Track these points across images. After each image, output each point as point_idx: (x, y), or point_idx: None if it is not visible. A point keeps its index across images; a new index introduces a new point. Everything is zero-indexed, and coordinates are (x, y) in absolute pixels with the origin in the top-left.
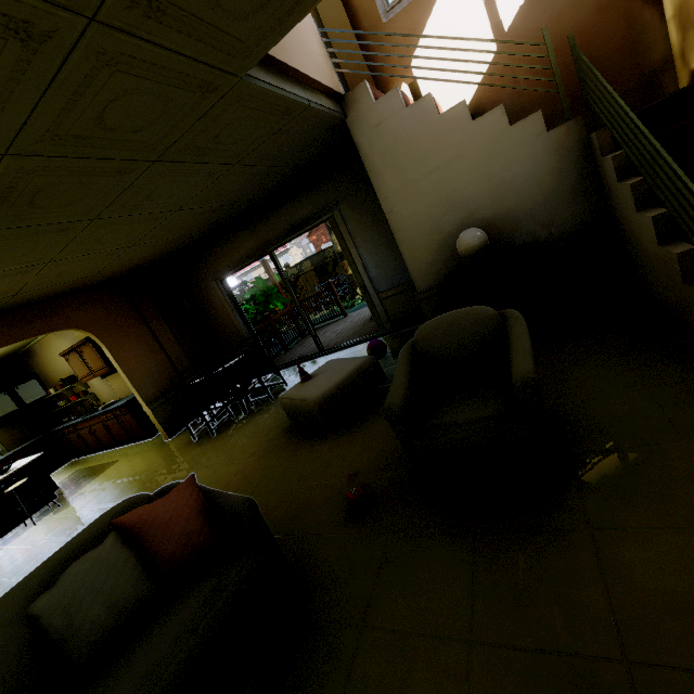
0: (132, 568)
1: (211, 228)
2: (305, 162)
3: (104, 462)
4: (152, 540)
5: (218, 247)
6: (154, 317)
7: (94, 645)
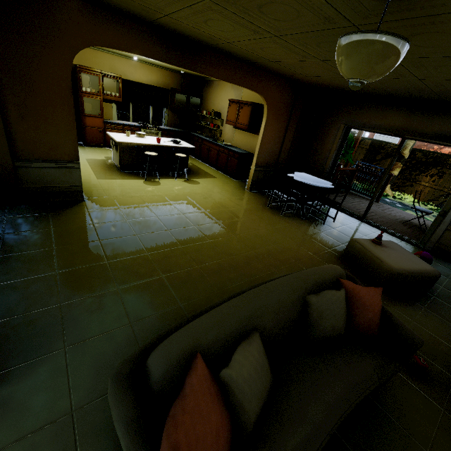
0: (344, 316)
1: (390, 94)
2: None
3: (207, 171)
4: (355, 308)
5: (371, 107)
6: (295, 119)
7: (318, 338)
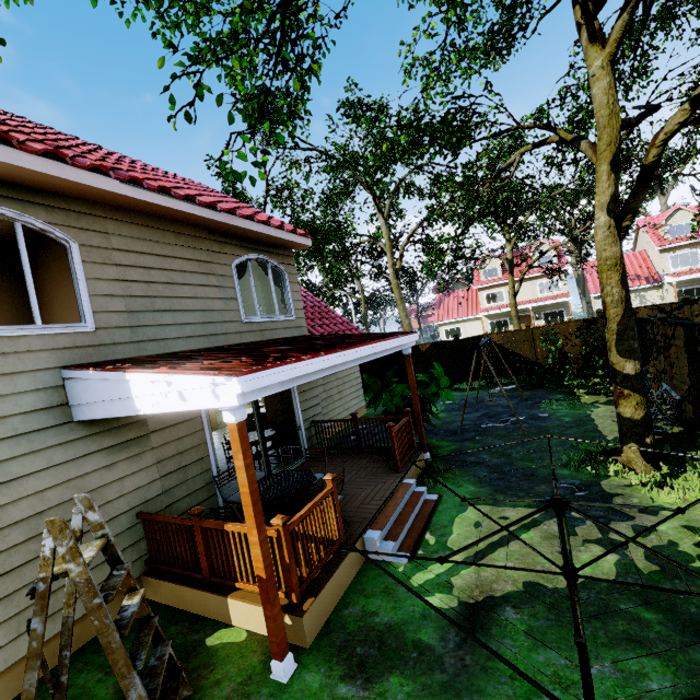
0: None
1: None
2: None
3: None
4: None
5: None
6: None
7: None
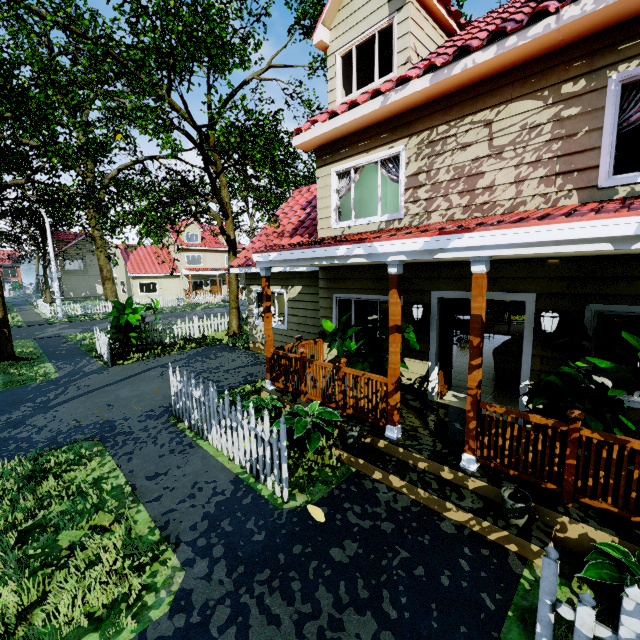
0: None
1: None
2: None
3: None
4: None
5: None
6: None
7: None
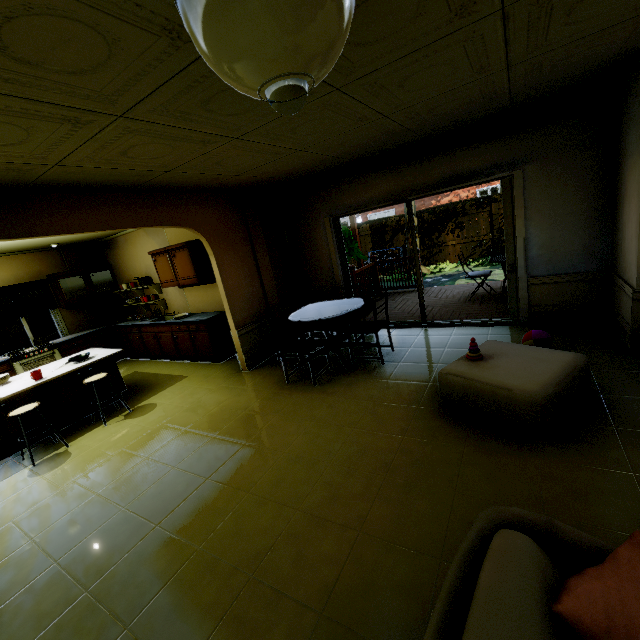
0: None
1: (360, 157)
2: (525, 99)
3: (168, 373)
4: None
5: (347, 182)
6: (259, 239)
7: None
